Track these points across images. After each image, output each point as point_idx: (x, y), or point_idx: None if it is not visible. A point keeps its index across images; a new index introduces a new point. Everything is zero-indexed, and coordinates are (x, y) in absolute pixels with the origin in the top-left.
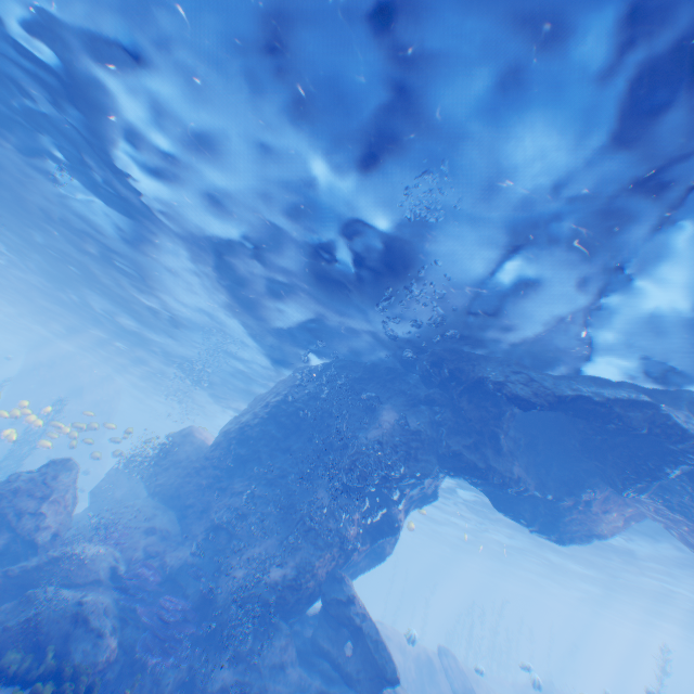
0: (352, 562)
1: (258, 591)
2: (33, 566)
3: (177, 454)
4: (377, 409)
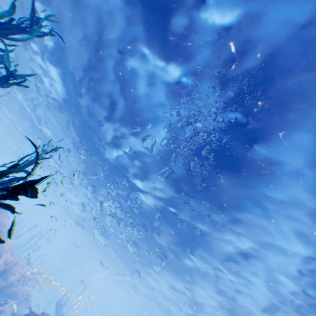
0: None
1: None
2: None
3: None
4: None
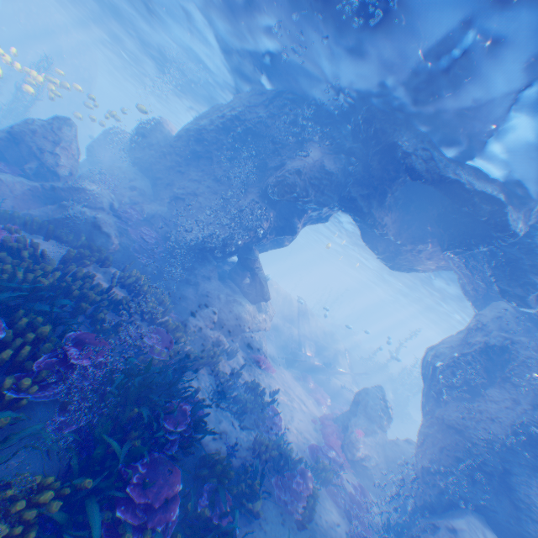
0: (261, 243)
1: (201, 242)
2: (60, 189)
3: (150, 139)
4: (308, 148)
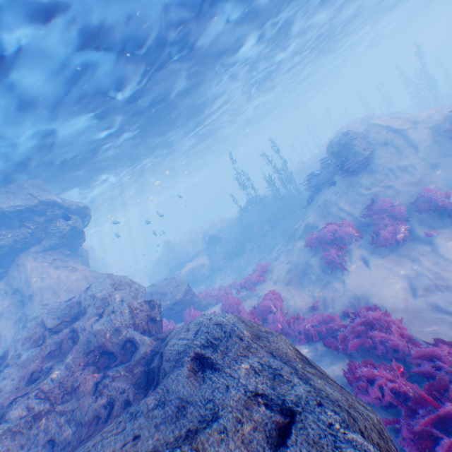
0: None
1: None
2: None
3: None
4: None
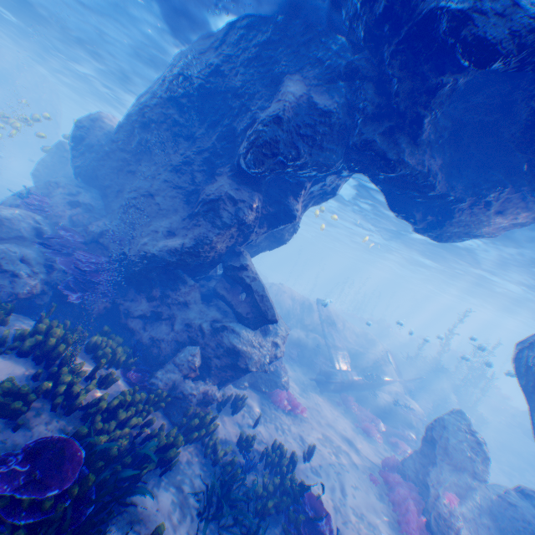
0: (254, 243)
1: (162, 256)
2: None
3: (89, 141)
4: (285, 84)
